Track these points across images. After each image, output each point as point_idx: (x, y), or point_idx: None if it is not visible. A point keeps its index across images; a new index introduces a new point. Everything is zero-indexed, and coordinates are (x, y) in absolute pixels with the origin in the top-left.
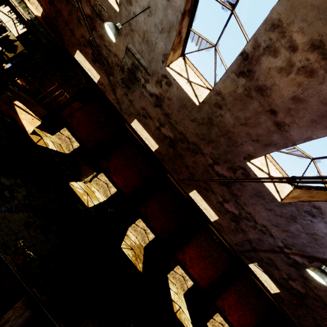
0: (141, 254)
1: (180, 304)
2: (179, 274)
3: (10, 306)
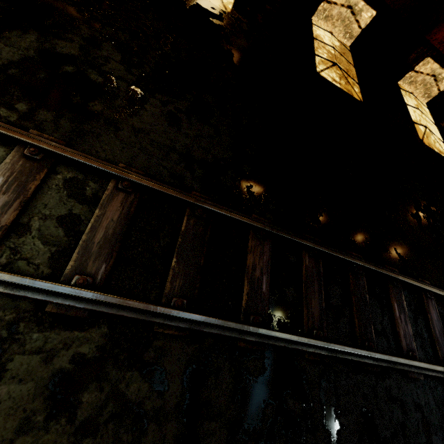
0: (350, 67)
1: (424, 123)
2: (424, 73)
3: (243, 248)
